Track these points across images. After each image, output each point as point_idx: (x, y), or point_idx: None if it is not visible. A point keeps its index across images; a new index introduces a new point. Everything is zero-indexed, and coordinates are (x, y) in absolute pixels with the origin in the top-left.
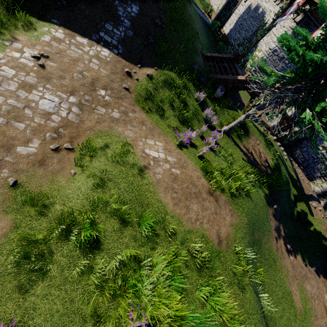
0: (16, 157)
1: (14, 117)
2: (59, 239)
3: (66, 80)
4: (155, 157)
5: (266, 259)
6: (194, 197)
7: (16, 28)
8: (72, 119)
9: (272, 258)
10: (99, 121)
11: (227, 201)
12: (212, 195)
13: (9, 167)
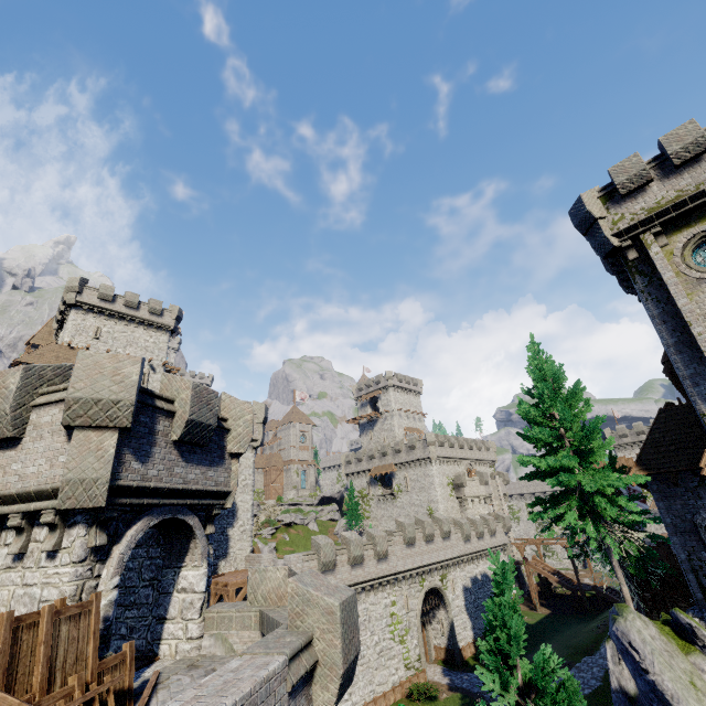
0: None
1: None
2: None
3: None
4: None
5: None
6: None
7: None
8: None
9: None
10: None
11: None
12: None
13: None
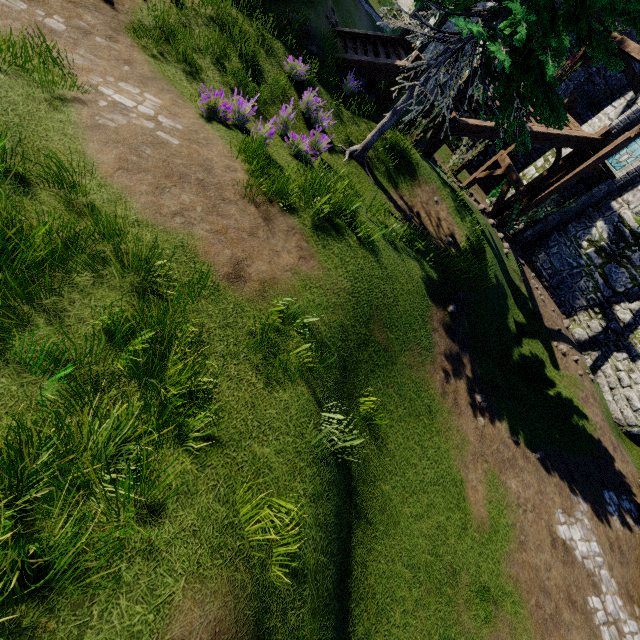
0: None
1: None
2: None
3: None
4: (122, 104)
5: (407, 398)
6: (194, 185)
7: None
8: None
9: (425, 404)
10: None
11: (297, 230)
12: (258, 206)
13: None
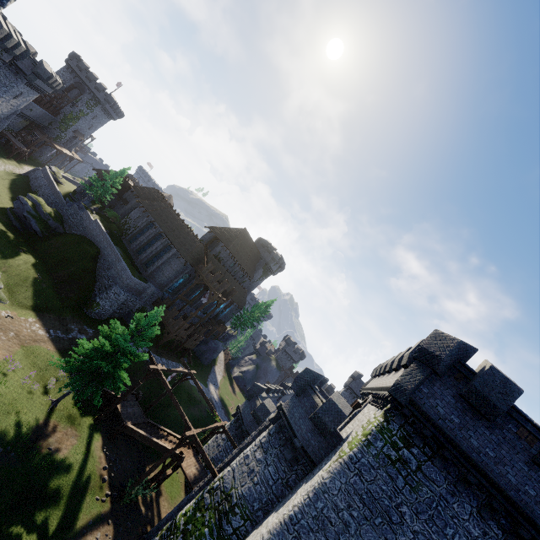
0: None
1: None
2: None
3: (6, 323)
4: None
5: None
6: None
7: (19, 312)
8: None
9: None
10: None
11: None
12: None
13: None
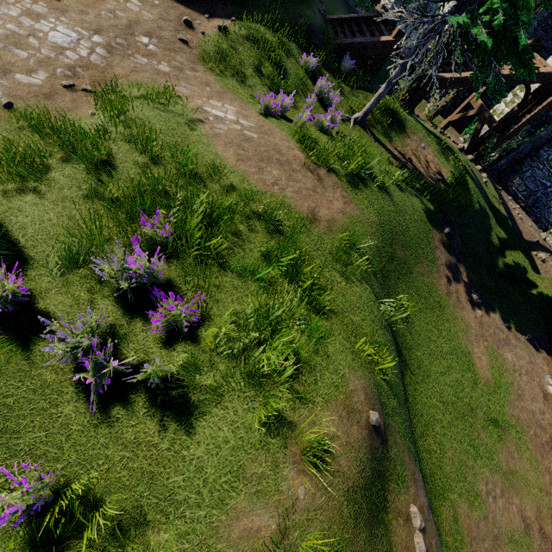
0: (14, 83)
1: (14, 43)
2: (60, 161)
3: (90, 16)
4: (219, 116)
5: (423, 297)
6: (276, 163)
7: None
8: (96, 61)
9: (436, 301)
10: (137, 71)
11: (339, 184)
12: (312, 172)
13: (4, 90)
